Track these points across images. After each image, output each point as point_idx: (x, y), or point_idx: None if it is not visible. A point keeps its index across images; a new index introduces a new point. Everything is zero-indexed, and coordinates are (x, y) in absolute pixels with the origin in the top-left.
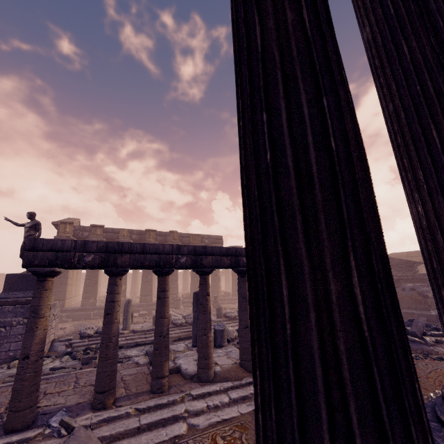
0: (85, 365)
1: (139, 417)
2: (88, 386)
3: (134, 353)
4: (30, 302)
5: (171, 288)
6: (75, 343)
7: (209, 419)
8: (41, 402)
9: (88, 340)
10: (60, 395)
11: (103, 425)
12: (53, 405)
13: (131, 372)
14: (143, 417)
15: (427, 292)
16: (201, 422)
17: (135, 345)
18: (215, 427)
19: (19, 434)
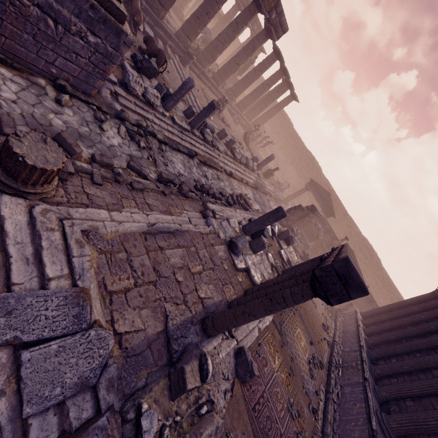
0: (164, 186)
1: (247, 324)
2: (211, 271)
3: (181, 168)
4: (104, 4)
5: (193, 30)
6: (120, 96)
7: (263, 325)
8: (198, 290)
9: (134, 103)
10: (203, 281)
11: (237, 329)
12: (208, 299)
13: (222, 254)
14: (249, 324)
15: (320, 236)
16: (261, 327)
17: (177, 149)
18: (265, 332)
19: (214, 339)
